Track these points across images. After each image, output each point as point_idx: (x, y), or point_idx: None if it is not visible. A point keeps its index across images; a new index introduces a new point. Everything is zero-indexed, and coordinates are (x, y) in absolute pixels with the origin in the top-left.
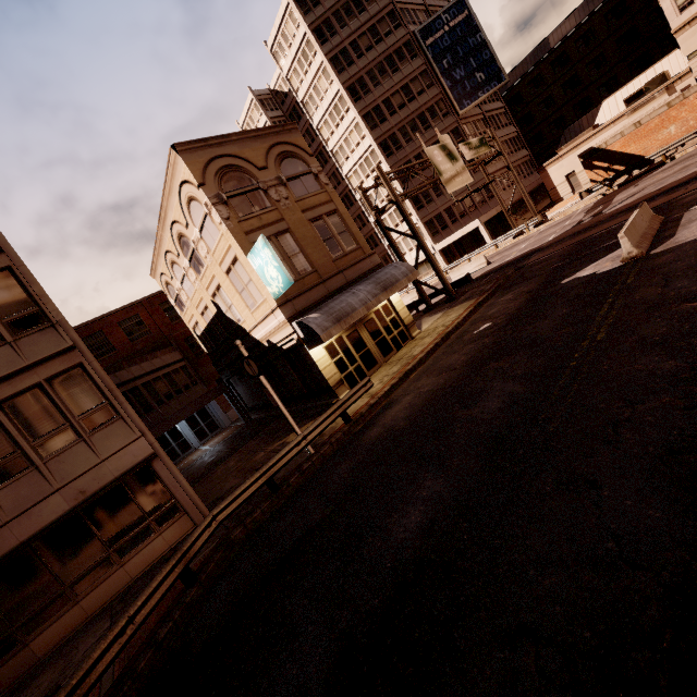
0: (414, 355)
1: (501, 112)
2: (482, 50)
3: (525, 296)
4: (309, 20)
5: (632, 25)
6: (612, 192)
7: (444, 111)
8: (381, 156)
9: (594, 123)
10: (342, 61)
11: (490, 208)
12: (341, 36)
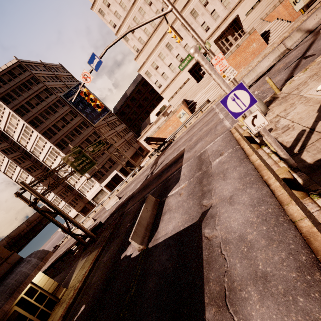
0: None
1: (116, 120)
2: None
3: (108, 266)
4: None
5: (151, 88)
6: (159, 154)
7: (86, 125)
8: (58, 150)
9: (150, 122)
10: (22, 110)
11: (122, 161)
12: (19, 100)
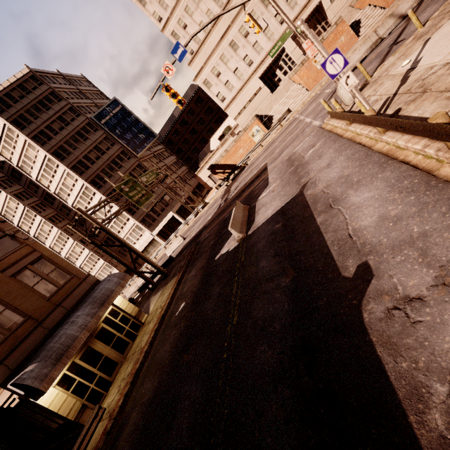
0: (142, 347)
1: (163, 150)
2: (138, 123)
3: (200, 273)
4: (5, 116)
5: (208, 106)
6: (230, 184)
7: (128, 156)
8: (94, 189)
9: (210, 150)
10: (42, 138)
11: (177, 202)
12: (36, 123)
